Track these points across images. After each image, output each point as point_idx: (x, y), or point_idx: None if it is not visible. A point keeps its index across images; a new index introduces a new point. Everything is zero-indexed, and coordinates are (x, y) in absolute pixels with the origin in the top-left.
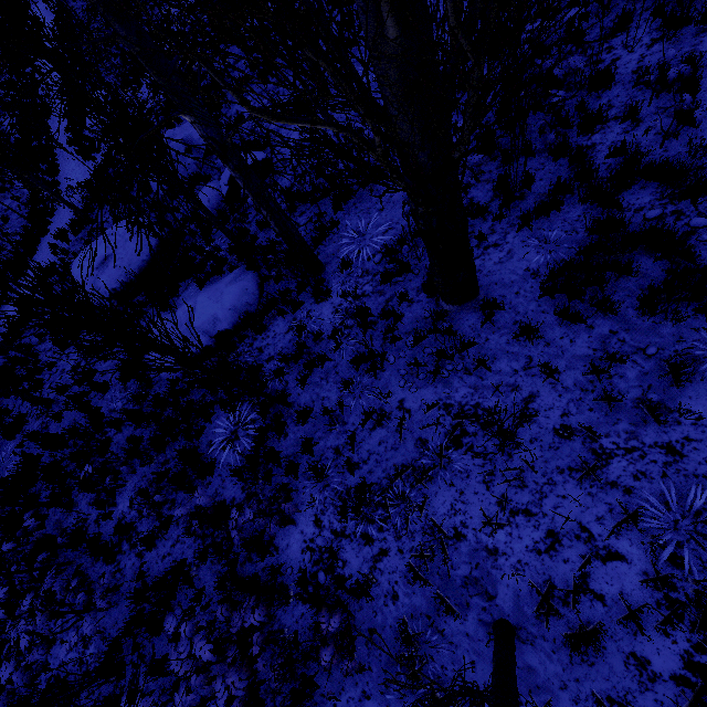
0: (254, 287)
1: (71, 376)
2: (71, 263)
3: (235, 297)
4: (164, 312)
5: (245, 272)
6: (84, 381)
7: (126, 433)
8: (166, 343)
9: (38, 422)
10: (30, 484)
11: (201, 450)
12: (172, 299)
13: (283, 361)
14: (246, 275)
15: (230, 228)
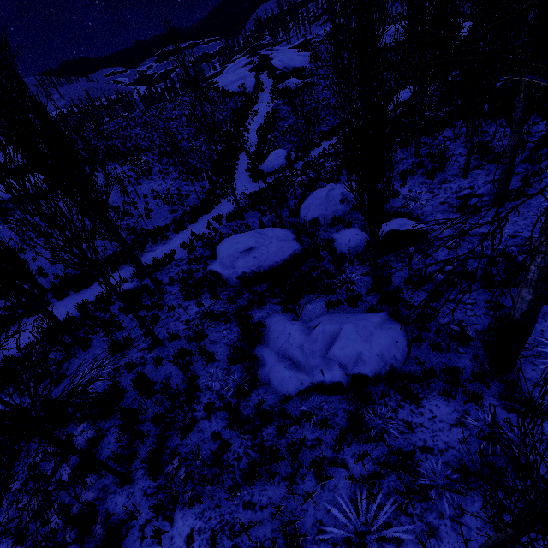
0: (404, 342)
1: (184, 327)
2: (215, 238)
3: (386, 345)
4: (282, 312)
5: (390, 320)
6: (193, 340)
7: (214, 425)
8: (290, 350)
9: (139, 353)
10: (104, 417)
11: (303, 525)
12: (302, 309)
13: (455, 470)
14: (394, 325)
15: (367, 269)
